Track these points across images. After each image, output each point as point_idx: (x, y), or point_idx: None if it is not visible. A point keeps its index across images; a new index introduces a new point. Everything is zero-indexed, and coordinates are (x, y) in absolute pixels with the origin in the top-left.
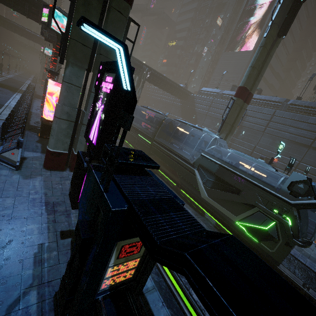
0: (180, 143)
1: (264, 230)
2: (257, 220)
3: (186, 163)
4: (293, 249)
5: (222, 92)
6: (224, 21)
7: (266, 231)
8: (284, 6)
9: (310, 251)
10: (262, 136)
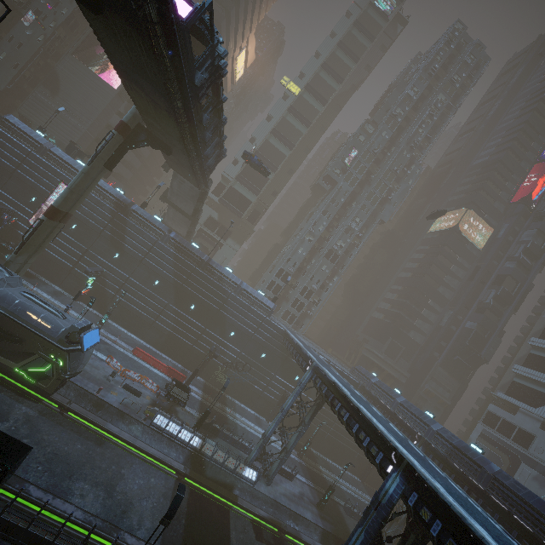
0: None
1: (43, 371)
2: (38, 364)
3: None
4: (76, 376)
5: (51, 146)
6: None
7: (44, 372)
8: (111, 145)
9: (95, 372)
10: (99, 238)
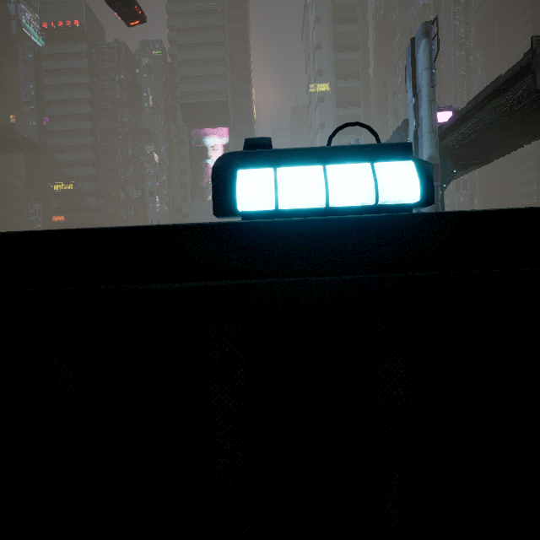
0: None
1: None
2: None
3: None
4: None
5: None
6: (162, 156)
7: None
8: None
9: None
10: None
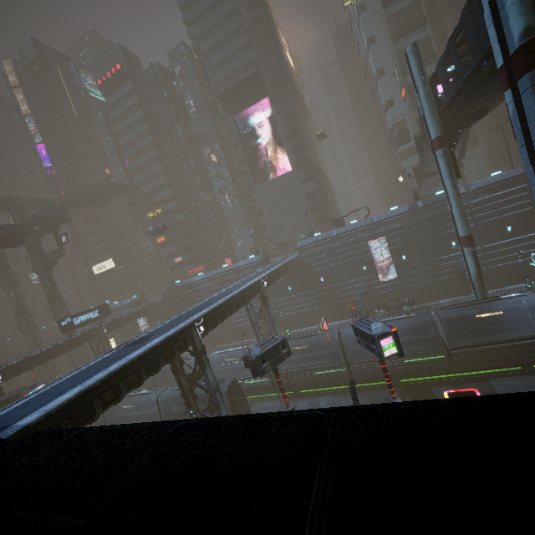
0: (332, 320)
1: None
2: None
3: (534, 339)
4: None
5: (333, 232)
6: (218, 154)
7: None
8: (449, 161)
9: None
10: (427, 247)
